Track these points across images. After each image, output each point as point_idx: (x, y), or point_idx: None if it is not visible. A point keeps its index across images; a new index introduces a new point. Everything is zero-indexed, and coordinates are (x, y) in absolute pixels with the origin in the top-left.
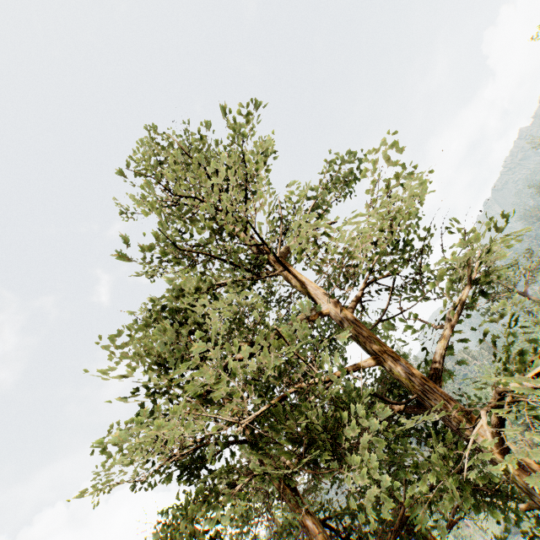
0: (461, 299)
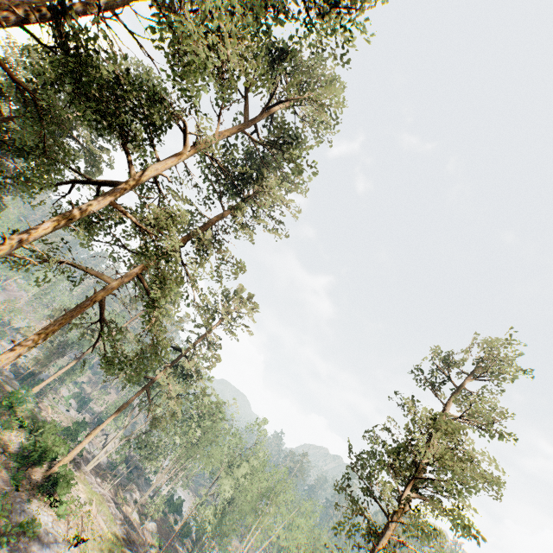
0: None
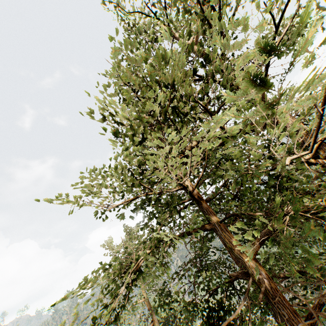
0: None
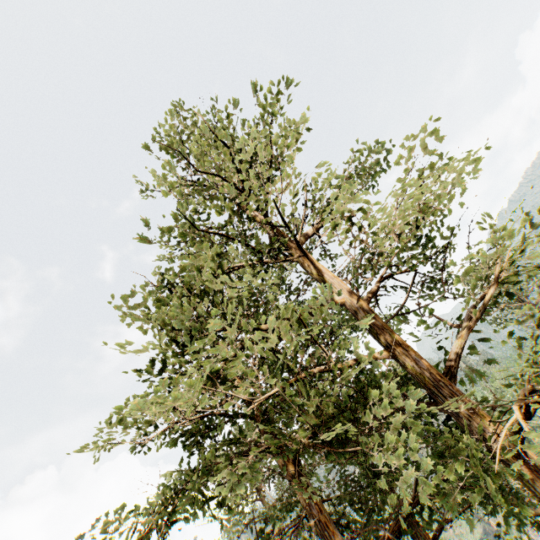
0: (483, 298)
